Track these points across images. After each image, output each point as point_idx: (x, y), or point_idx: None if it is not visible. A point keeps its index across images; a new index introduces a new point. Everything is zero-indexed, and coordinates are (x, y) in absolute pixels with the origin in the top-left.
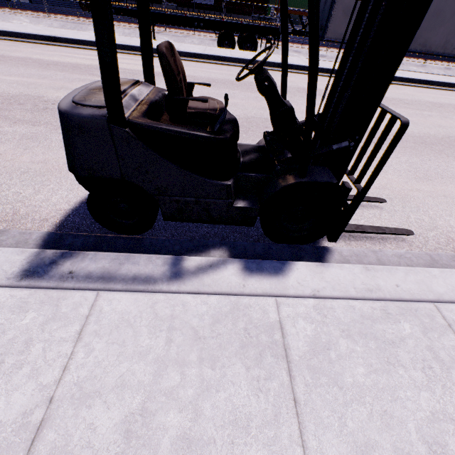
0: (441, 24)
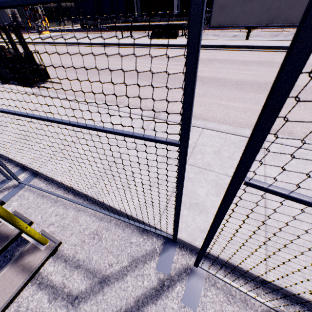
0: (297, 3)
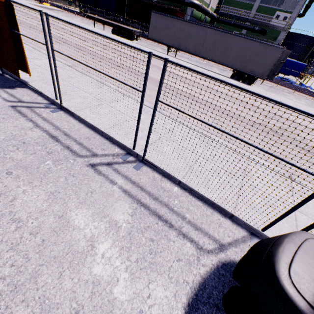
0: (191, 39)
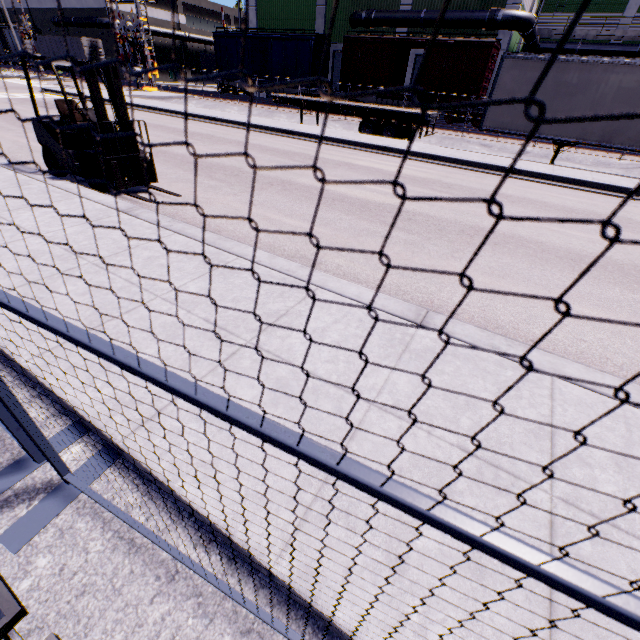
0: None
